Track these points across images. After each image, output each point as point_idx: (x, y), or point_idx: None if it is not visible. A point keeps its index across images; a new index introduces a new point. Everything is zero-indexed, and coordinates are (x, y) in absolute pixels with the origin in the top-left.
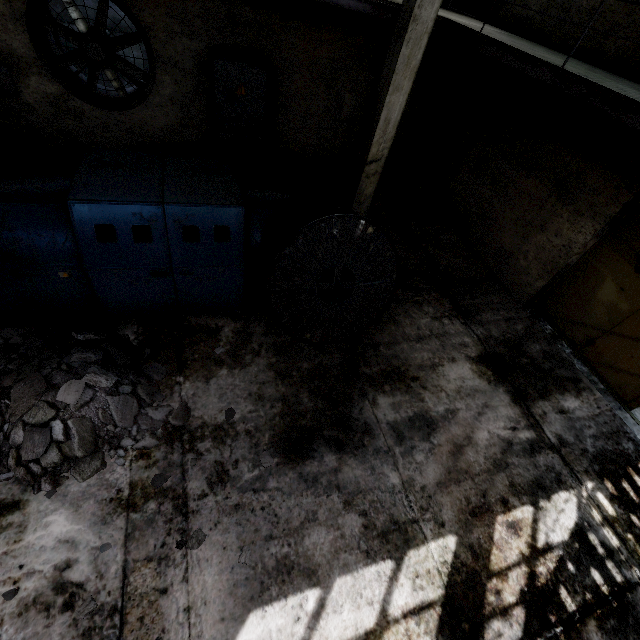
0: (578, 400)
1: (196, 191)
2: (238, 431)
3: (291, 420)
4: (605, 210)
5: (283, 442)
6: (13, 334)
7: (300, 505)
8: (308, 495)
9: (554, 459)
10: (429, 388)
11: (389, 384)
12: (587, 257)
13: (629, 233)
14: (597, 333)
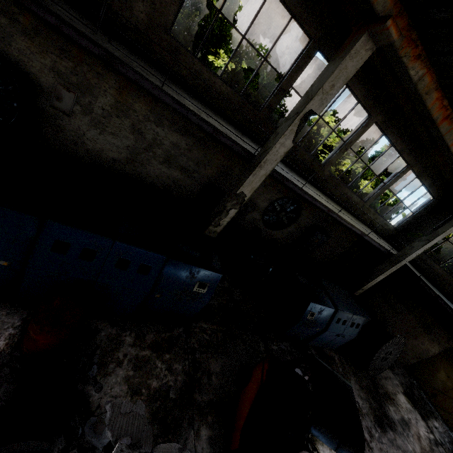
0: (437, 423)
1: (354, 308)
2: (364, 412)
3: (373, 411)
4: (444, 344)
5: (377, 421)
6: (287, 345)
7: (394, 452)
8: (394, 448)
9: (443, 450)
10: (399, 405)
11: (388, 400)
12: (433, 357)
13: (451, 355)
14: (437, 392)
